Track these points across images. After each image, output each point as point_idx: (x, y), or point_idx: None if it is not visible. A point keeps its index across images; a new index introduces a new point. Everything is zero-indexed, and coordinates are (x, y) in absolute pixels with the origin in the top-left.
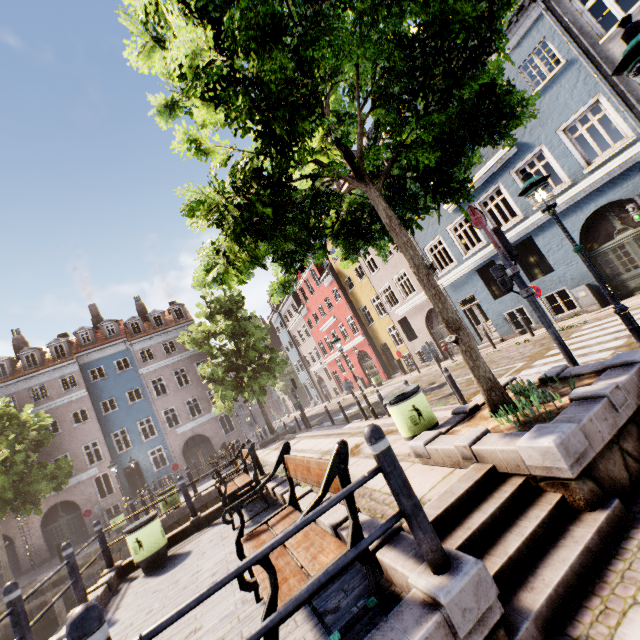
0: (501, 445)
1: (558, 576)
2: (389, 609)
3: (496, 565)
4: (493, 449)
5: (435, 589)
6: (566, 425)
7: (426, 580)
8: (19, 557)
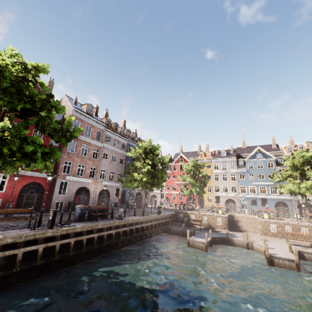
0: None
1: None
2: None
3: None
4: None
5: None
6: None
7: None
8: (89, 202)
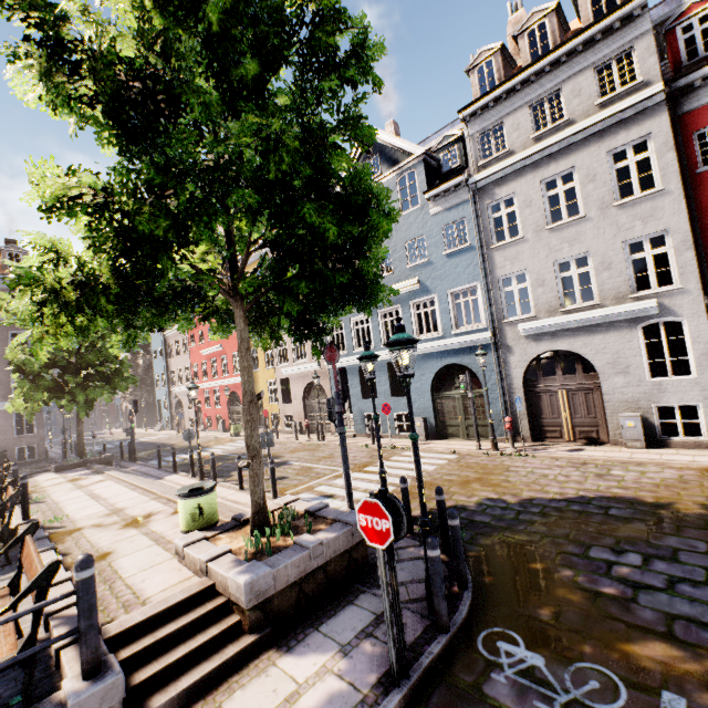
0: (224, 569)
1: (189, 683)
2: (31, 705)
3: (153, 671)
4: (218, 571)
5: (72, 692)
6: (264, 568)
7: (73, 684)
8: None
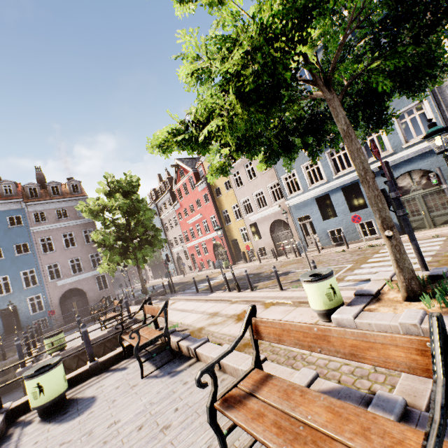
0: None
1: None
2: None
3: None
4: None
5: None
6: None
7: None
8: None
